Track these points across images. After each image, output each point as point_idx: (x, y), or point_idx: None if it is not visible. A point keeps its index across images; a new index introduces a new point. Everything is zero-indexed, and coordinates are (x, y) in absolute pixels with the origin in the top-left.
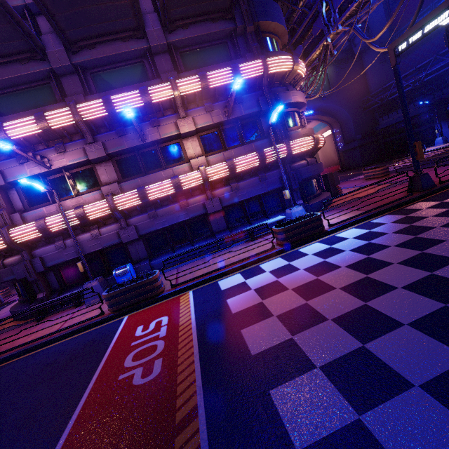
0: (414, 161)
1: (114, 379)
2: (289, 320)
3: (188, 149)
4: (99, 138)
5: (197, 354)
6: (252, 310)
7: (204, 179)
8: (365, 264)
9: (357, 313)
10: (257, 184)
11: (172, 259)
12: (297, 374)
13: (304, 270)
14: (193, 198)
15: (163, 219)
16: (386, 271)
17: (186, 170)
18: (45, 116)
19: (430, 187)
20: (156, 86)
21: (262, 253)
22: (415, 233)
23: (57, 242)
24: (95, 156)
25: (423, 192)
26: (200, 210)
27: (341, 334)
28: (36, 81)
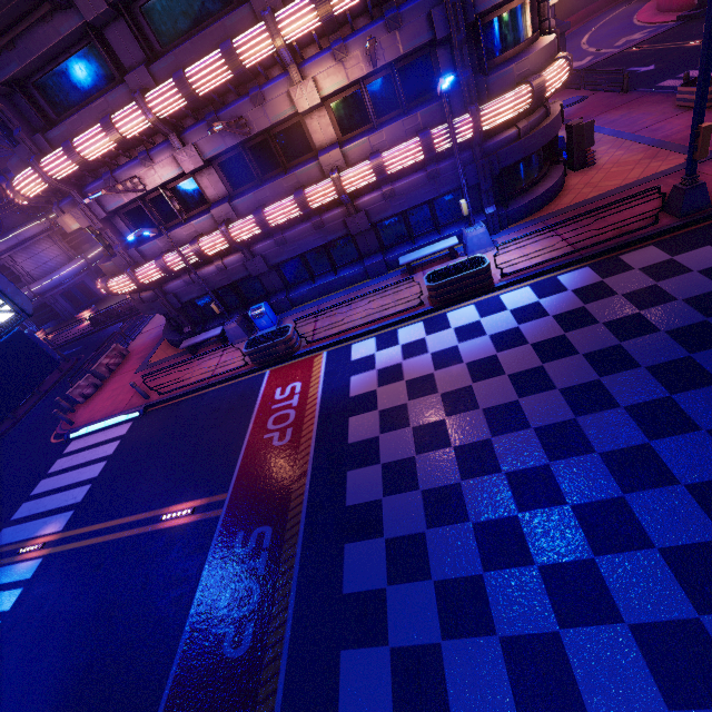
0: (689, 159)
1: (261, 437)
2: (385, 419)
3: (315, 134)
4: (189, 137)
5: (315, 432)
6: (365, 398)
7: (339, 193)
8: (484, 366)
9: (432, 426)
10: (423, 184)
11: (312, 292)
12: (367, 465)
13: (430, 355)
14: (330, 214)
15: (295, 246)
16: (491, 383)
17: (316, 174)
18: (114, 124)
19: (696, 210)
20: (245, 38)
21: (407, 311)
22: (569, 328)
23: (183, 278)
24: (191, 168)
25: (676, 221)
26: (340, 231)
27: (409, 443)
28: (75, 44)
